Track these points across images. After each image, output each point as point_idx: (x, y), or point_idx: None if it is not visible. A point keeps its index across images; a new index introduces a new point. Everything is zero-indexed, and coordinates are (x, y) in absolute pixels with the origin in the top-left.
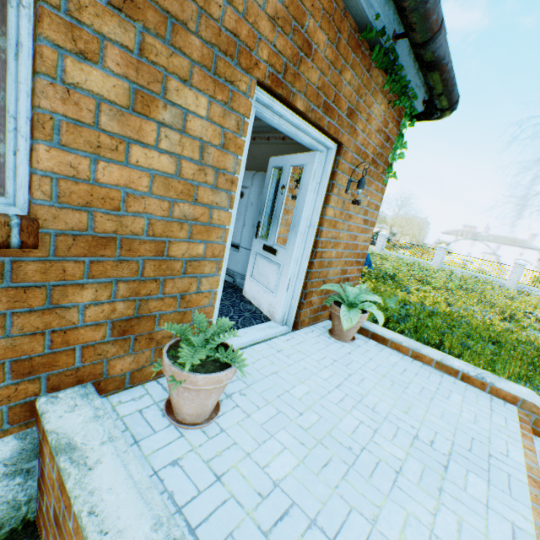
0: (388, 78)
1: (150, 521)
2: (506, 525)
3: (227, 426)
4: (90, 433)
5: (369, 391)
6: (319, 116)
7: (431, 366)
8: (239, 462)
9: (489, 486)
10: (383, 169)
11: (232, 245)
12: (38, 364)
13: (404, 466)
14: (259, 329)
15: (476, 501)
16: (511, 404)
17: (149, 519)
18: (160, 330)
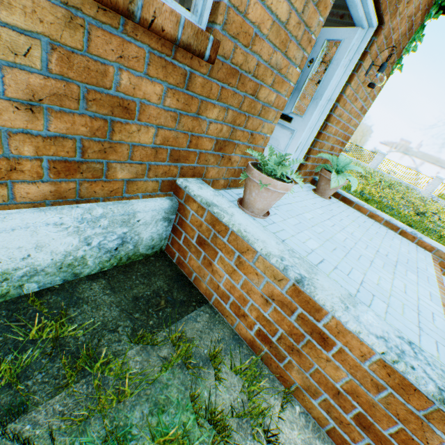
0: None
1: (274, 241)
2: (427, 291)
3: (275, 221)
4: (219, 201)
5: (347, 226)
6: None
7: (380, 223)
8: (290, 238)
9: (418, 278)
10: (394, 59)
11: None
12: (181, 156)
13: (374, 260)
14: None
15: (411, 281)
16: (428, 252)
17: (273, 240)
18: (233, 155)
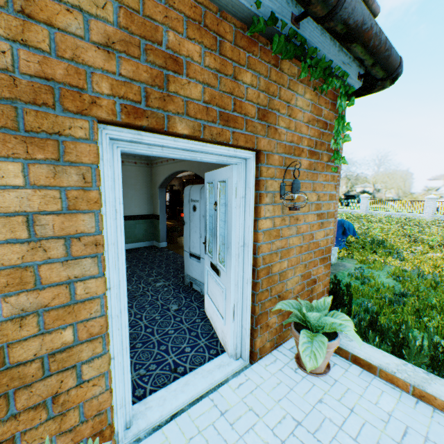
0: (303, 65)
1: None
2: None
3: None
4: None
5: None
6: (217, 131)
7: None
8: None
9: None
10: (328, 156)
11: (194, 256)
12: None
13: None
14: (205, 373)
15: None
16: None
17: None
18: None
